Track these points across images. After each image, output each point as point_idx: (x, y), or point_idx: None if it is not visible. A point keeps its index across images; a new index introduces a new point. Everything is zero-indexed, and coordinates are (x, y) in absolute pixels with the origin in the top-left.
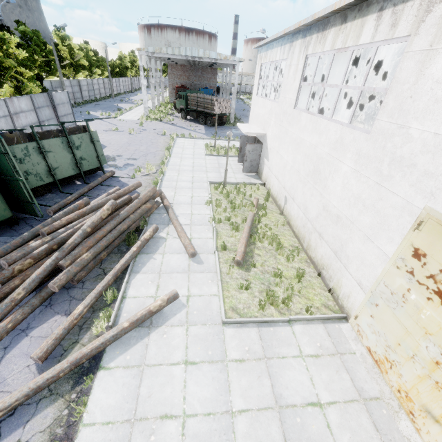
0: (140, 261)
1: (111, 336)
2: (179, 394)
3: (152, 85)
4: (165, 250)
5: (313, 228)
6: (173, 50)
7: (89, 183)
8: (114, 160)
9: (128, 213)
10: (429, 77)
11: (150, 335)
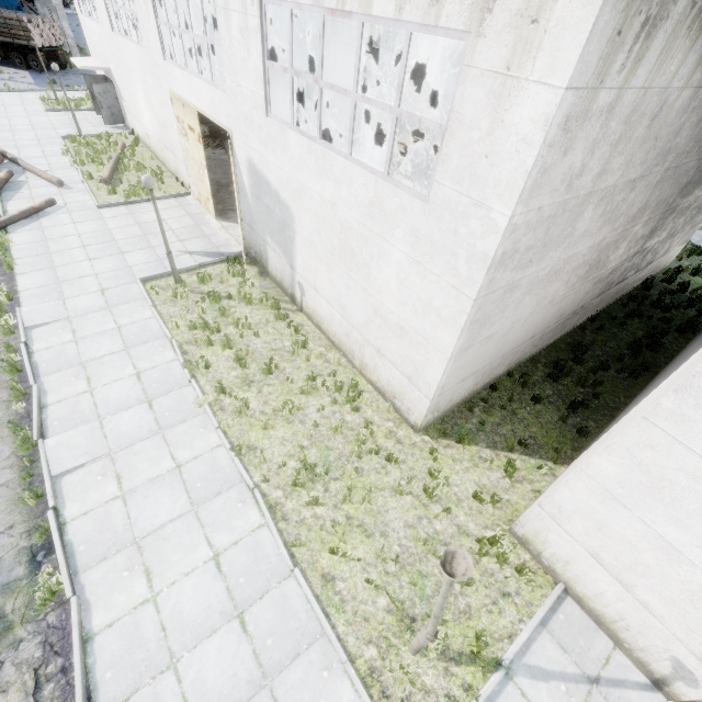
0: (7, 195)
1: (7, 218)
2: (74, 231)
3: None
4: (30, 187)
5: (164, 146)
6: None
7: None
8: None
9: None
10: (142, 6)
11: (41, 220)
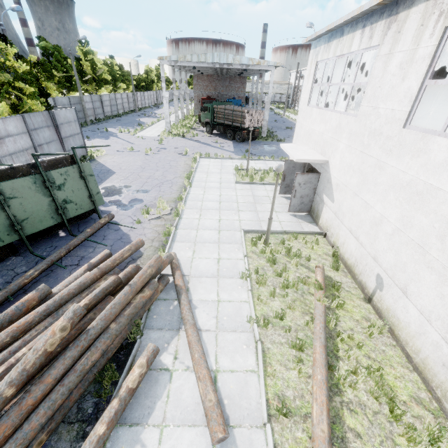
0: None
1: None
2: None
3: (176, 97)
4: (166, 411)
5: None
6: (199, 57)
7: (75, 235)
8: (119, 193)
9: (105, 321)
10: None
11: None
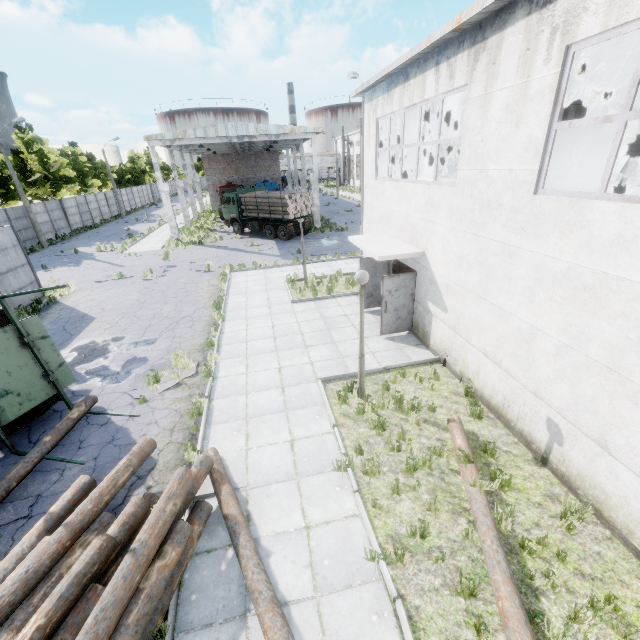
0: None
1: None
2: None
3: (181, 189)
4: None
5: None
6: (206, 130)
7: (21, 453)
8: (104, 354)
9: None
10: None
11: None
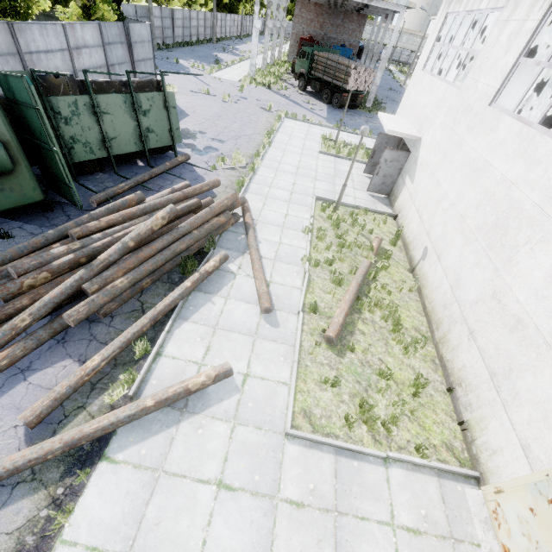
0: (193, 302)
1: (126, 416)
2: (199, 533)
3: (269, 30)
4: (230, 292)
5: (461, 317)
6: None
7: (153, 167)
8: (193, 138)
9: (191, 226)
10: None
11: (180, 424)
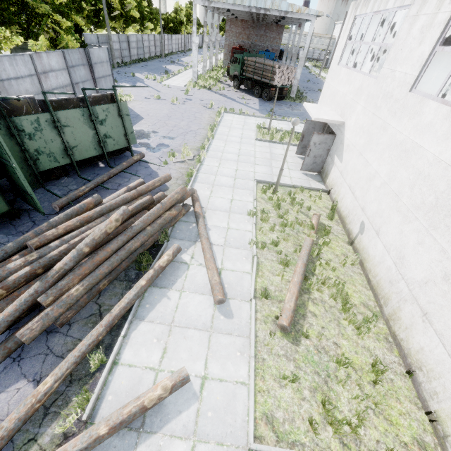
0: (149, 299)
1: None
2: None
3: (206, 44)
4: (184, 284)
5: (410, 296)
6: None
7: (112, 167)
8: (148, 137)
9: (144, 224)
10: None
11: (137, 449)
